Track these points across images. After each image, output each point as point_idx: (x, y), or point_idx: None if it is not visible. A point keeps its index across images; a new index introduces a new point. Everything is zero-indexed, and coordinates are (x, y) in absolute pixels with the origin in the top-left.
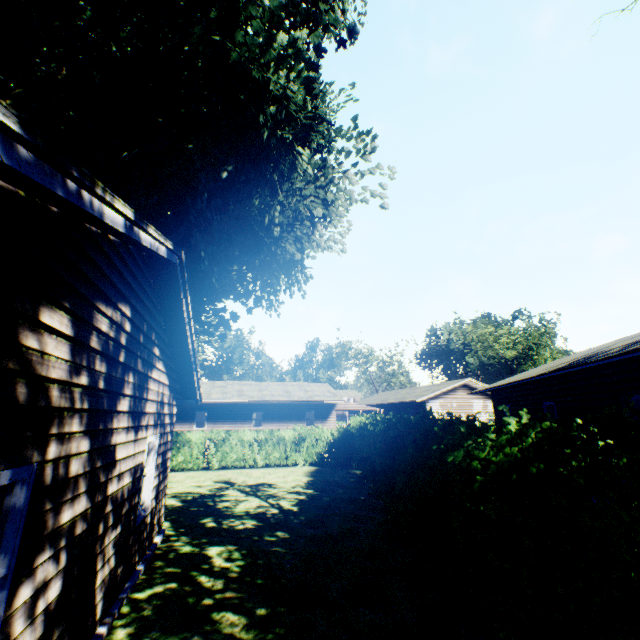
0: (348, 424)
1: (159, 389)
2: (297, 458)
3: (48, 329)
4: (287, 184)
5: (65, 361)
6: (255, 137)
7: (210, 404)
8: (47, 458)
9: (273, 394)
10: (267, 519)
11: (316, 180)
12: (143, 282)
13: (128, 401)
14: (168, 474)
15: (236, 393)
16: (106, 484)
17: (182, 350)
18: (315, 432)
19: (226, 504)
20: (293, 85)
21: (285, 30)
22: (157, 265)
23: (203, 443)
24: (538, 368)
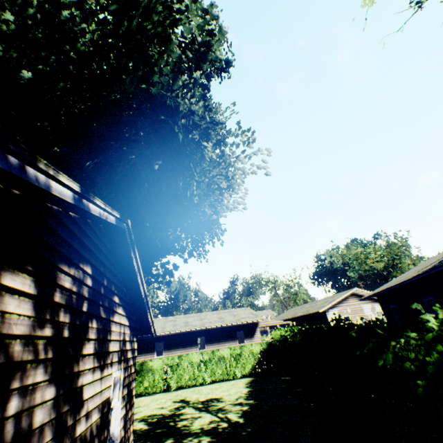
0: (271, 338)
1: (120, 330)
2: (236, 372)
3: (9, 290)
4: (199, 167)
5: (28, 317)
6: (174, 140)
7: (165, 335)
8: (7, 414)
9: (210, 321)
10: (219, 434)
11: (219, 165)
12: (101, 246)
13: (92, 344)
14: (134, 402)
15: (183, 324)
16: (74, 426)
17: (137, 296)
18: (246, 348)
19: (184, 423)
20: (195, 106)
21: (184, 69)
22: (111, 233)
23: (162, 369)
24: (409, 272)
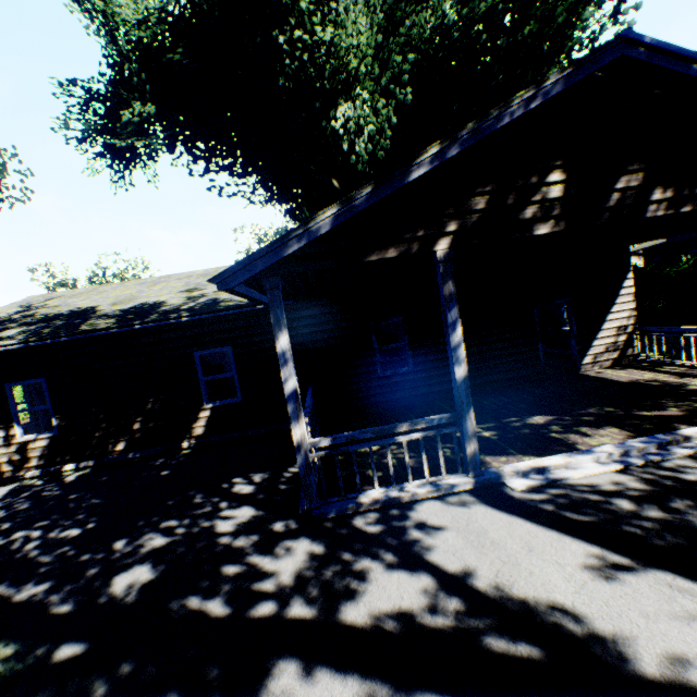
0: None
1: None
2: None
3: None
4: None
5: None
6: None
7: None
8: None
9: None
10: None
11: None
12: None
13: None
14: None
15: None
16: None
17: None
18: None
19: None
20: None
21: None
22: None
23: None
24: None
